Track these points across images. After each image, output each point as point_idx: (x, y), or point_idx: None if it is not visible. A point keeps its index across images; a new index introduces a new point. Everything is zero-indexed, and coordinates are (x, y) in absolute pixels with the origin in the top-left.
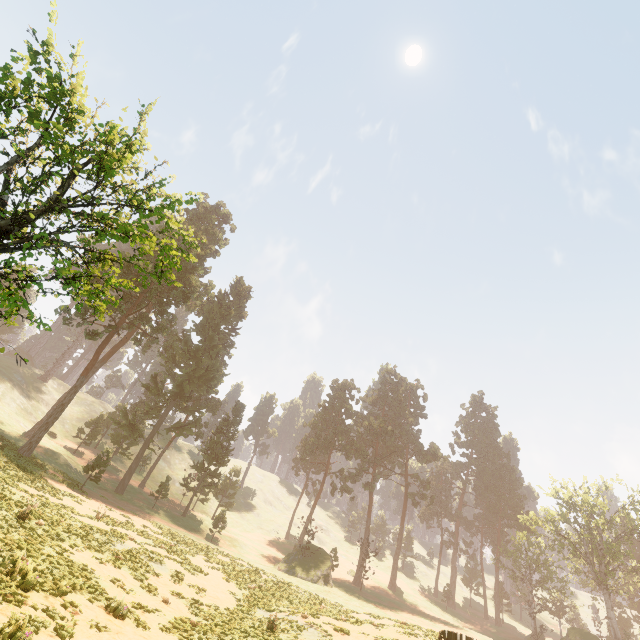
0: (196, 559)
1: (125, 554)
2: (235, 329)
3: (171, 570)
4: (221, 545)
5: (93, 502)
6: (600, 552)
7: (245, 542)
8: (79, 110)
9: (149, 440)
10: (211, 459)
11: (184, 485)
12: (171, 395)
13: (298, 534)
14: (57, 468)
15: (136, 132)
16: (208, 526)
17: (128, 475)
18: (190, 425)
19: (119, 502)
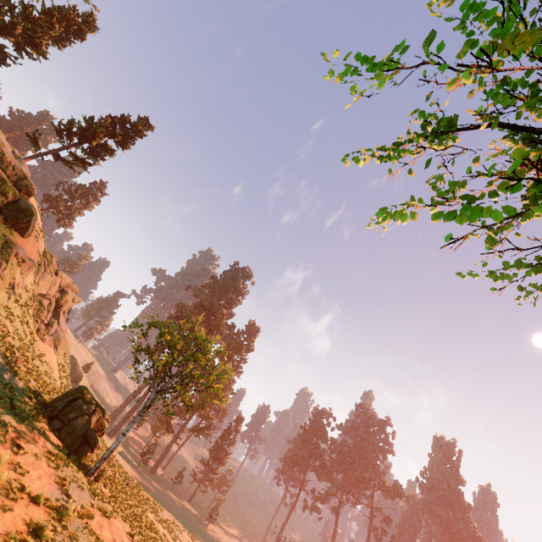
0: (198, 538)
1: (165, 521)
2: (245, 359)
3: (186, 539)
4: (212, 534)
5: (143, 479)
6: None
7: (229, 537)
8: (200, 342)
9: (177, 436)
10: (214, 459)
11: (193, 476)
12: (196, 405)
13: (270, 540)
14: (123, 448)
15: (218, 353)
16: (204, 515)
17: (160, 461)
18: (204, 429)
19: (152, 481)
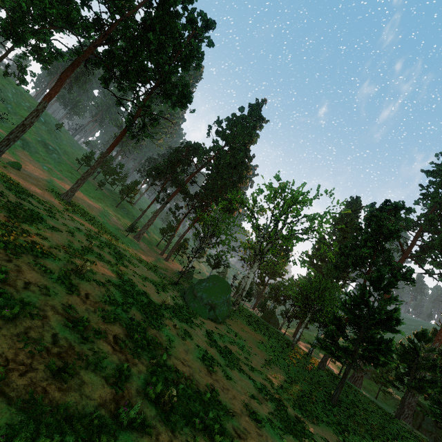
0: None
1: None
2: None
3: None
4: None
5: None
6: (274, 237)
7: None
8: None
9: None
10: None
11: None
12: None
13: None
14: None
15: None
16: None
17: None
18: None
19: None
